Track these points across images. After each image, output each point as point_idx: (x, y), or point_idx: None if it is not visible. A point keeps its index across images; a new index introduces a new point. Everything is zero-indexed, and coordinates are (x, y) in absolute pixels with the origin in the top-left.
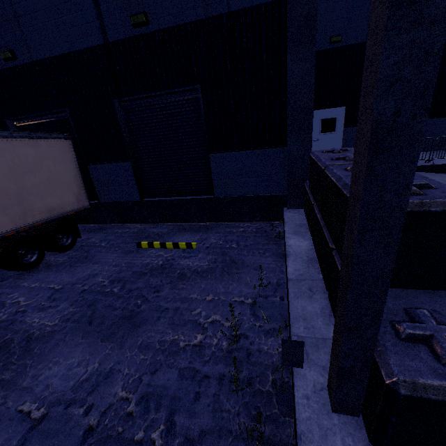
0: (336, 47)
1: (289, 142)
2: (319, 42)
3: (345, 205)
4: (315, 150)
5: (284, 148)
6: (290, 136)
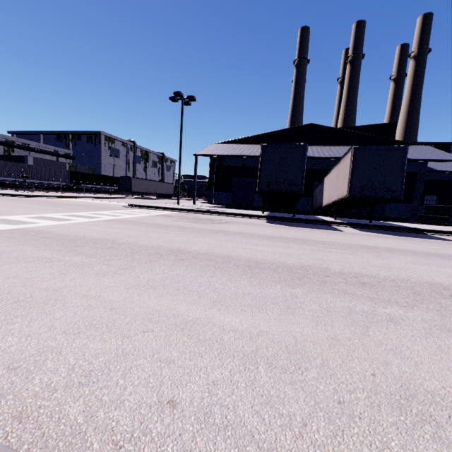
0: None
1: (414, 203)
2: None
3: (447, 207)
4: None
5: (411, 204)
6: (414, 201)
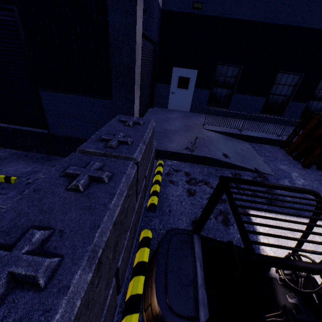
0: (197, 14)
1: (114, 97)
2: (184, 3)
3: None
4: (171, 101)
5: (112, 100)
6: (114, 91)
